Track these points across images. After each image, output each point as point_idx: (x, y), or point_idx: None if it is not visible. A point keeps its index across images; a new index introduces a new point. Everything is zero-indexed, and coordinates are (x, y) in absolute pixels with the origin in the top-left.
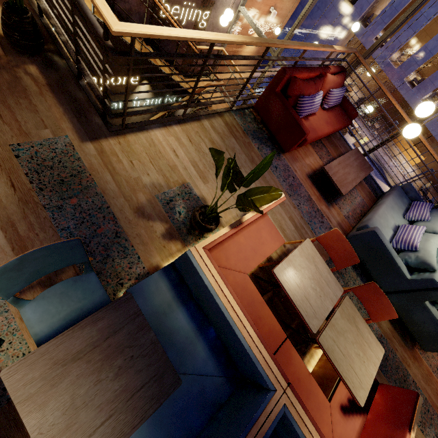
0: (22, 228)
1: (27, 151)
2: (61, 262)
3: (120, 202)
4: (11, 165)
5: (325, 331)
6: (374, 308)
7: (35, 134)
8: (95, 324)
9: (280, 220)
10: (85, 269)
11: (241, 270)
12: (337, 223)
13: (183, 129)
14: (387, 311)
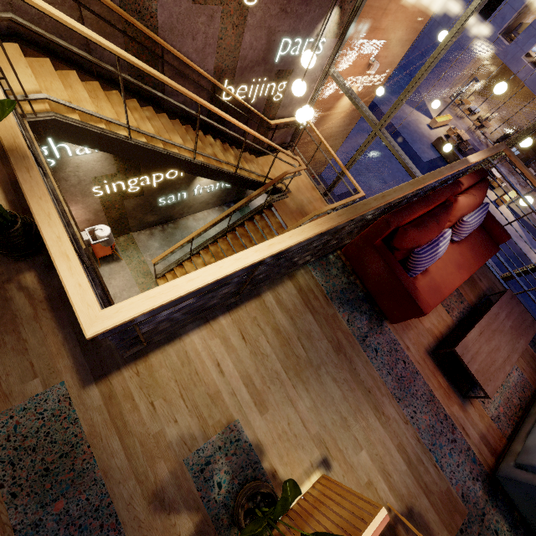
0: None
1: (2, 428)
2: None
3: (128, 489)
4: None
5: None
6: None
7: (18, 392)
8: None
9: (383, 456)
10: None
11: None
12: (478, 436)
13: (233, 318)
14: None
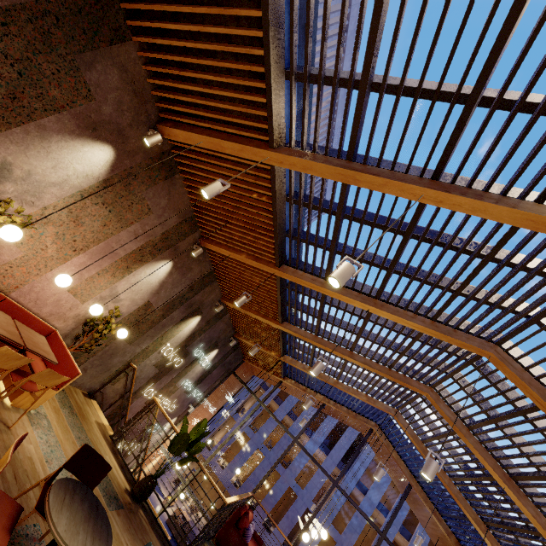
0: None
1: None
2: None
3: None
4: None
5: None
6: None
7: None
8: None
9: None
10: None
11: None
12: None
13: None
14: None
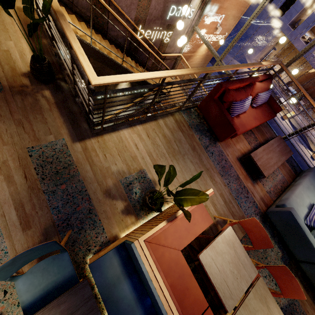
0: (28, 208)
1: (37, 152)
2: (43, 252)
3: (94, 186)
4: (26, 162)
5: (239, 311)
6: (285, 286)
7: (43, 139)
8: (59, 306)
9: (213, 196)
10: (60, 251)
11: (176, 247)
12: (259, 197)
13: (143, 127)
14: (296, 292)
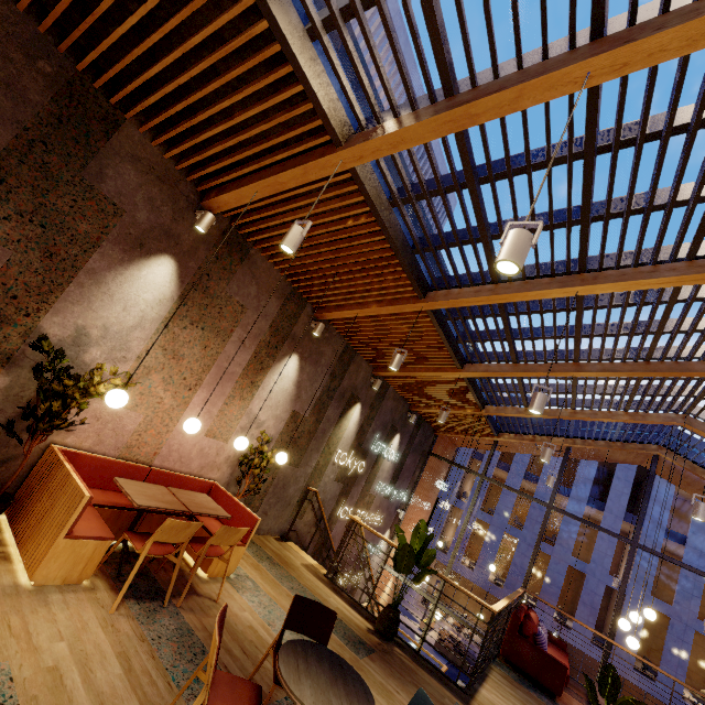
0: None
1: None
2: None
3: None
4: None
5: None
6: None
7: (446, 703)
8: None
9: None
10: None
11: None
12: None
13: (489, 685)
14: None
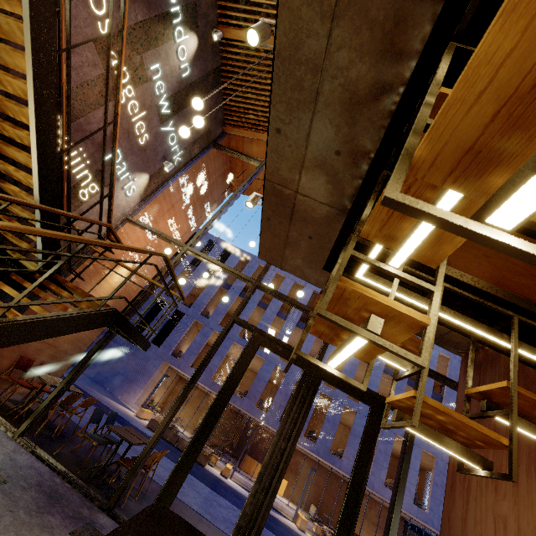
0: None
1: None
2: None
3: None
4: None
5: None
6: None
7: None
8: None
9: None
10: None
11: None
12: None
13: None
14: None
